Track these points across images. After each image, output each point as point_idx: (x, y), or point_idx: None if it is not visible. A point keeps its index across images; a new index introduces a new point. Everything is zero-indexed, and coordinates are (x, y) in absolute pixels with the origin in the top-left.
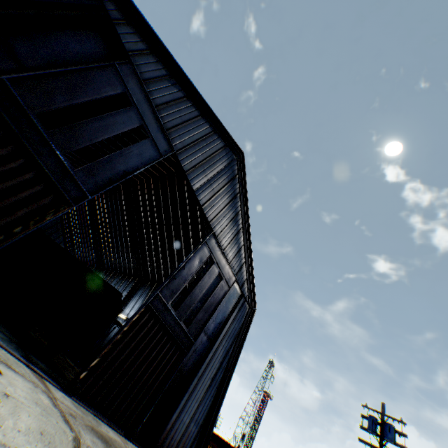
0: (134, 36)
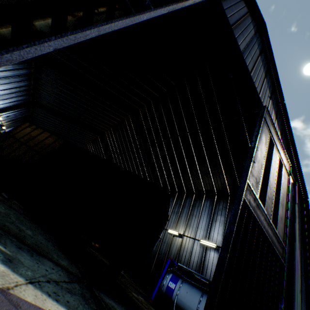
0: None
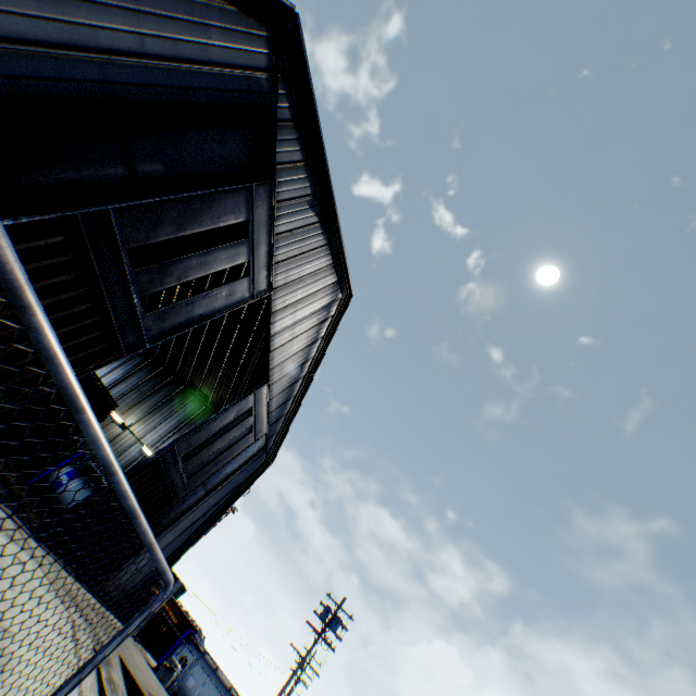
0: (294, 143)
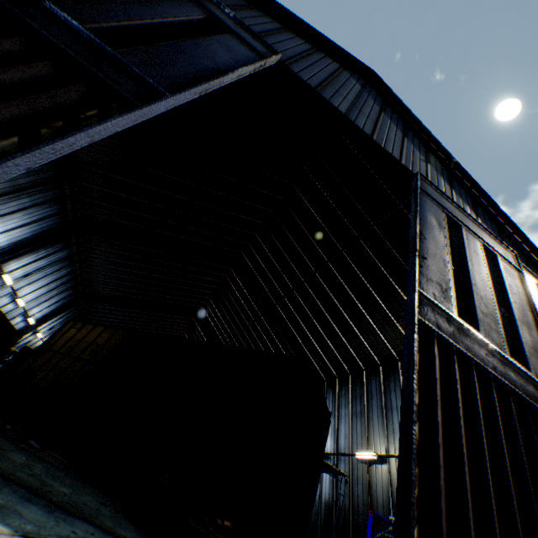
0: None
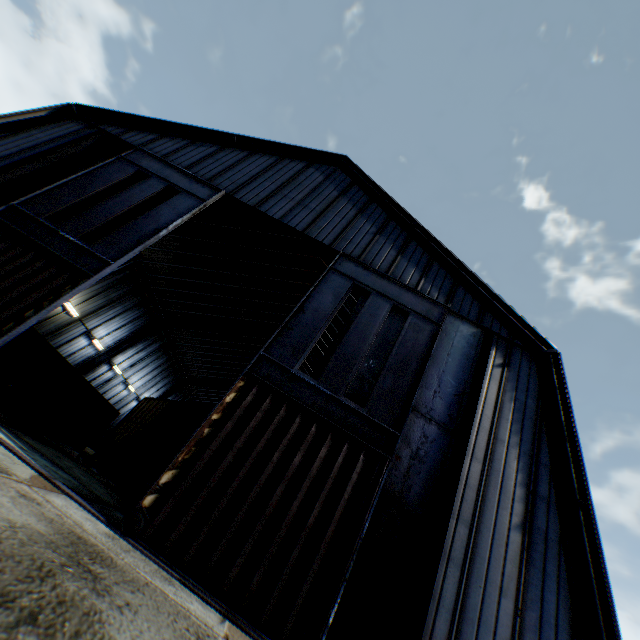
0: (141, 135)
